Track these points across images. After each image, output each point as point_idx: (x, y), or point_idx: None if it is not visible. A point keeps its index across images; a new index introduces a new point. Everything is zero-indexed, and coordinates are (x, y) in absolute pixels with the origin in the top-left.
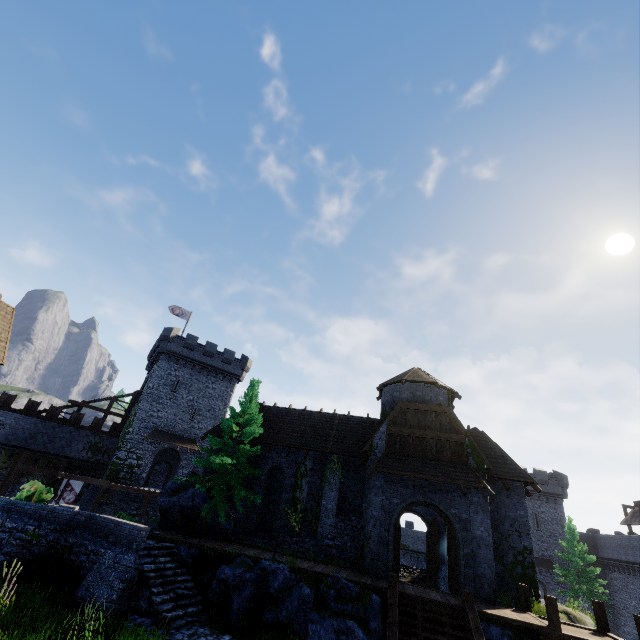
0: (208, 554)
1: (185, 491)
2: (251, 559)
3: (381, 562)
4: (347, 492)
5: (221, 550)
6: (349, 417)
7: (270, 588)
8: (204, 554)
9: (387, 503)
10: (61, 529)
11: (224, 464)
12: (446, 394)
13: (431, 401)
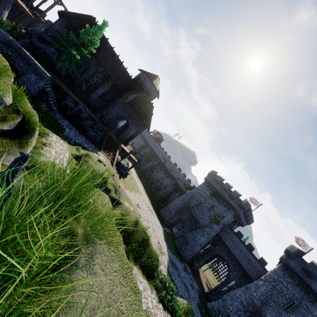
0: (58, 86)
1: (49, 47)
2: (74, 100)
3: (106, 121)
4: (107, 94)
5: (65, 91)
6: (126, 71)
7: (81, 116)
8: (56, 85)
9: (118, 112)
10: (3, 42)
11: (74, 54)
12: (156, 96)
13: (151, 95)
